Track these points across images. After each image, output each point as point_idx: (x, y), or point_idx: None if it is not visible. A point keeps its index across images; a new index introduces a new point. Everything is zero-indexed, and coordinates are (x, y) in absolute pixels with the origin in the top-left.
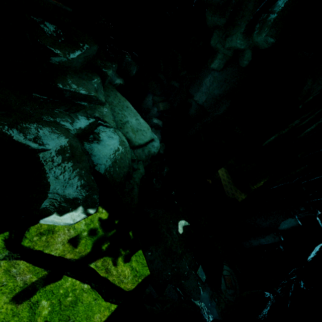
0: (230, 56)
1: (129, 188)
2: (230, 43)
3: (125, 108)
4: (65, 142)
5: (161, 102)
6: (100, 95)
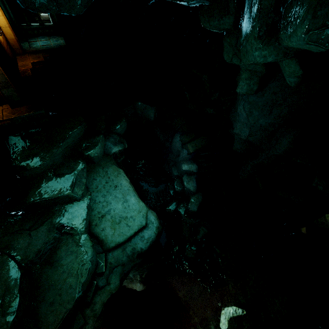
0: (262, 71)
1: (77, 326)
2: (246, 57)
3: (111, 189)
4: (3, 283)
5: (190, 142)
6: (77, 188)
